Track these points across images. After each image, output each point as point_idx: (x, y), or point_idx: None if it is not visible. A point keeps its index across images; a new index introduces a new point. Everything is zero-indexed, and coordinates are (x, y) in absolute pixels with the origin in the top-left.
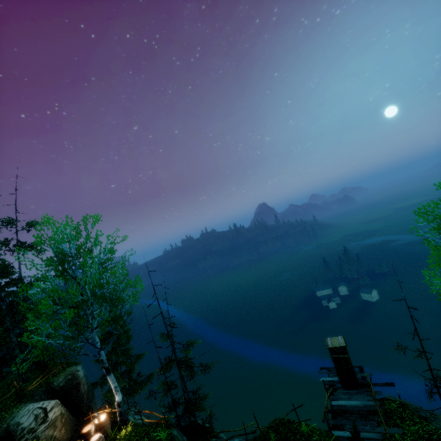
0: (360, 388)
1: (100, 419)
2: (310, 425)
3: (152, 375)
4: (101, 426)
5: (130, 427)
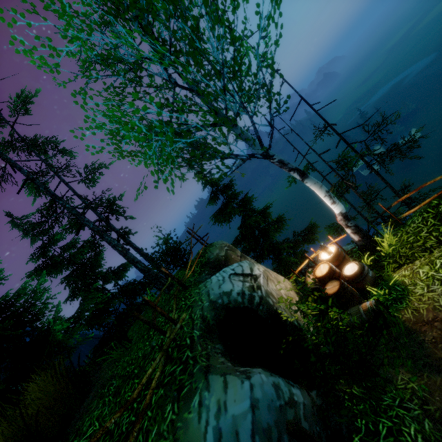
0: None
1: (330, 251)
2: None
3: (315, 223)
4: (340, 258)
5: (388, 235)
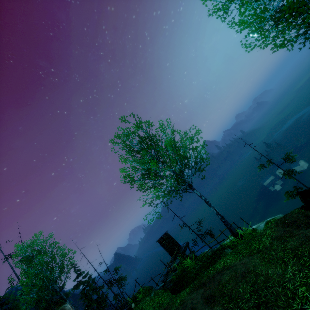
0: (178, 255)
1: None
2: (144, 287)
3: (106, 295)
4: None
5: None
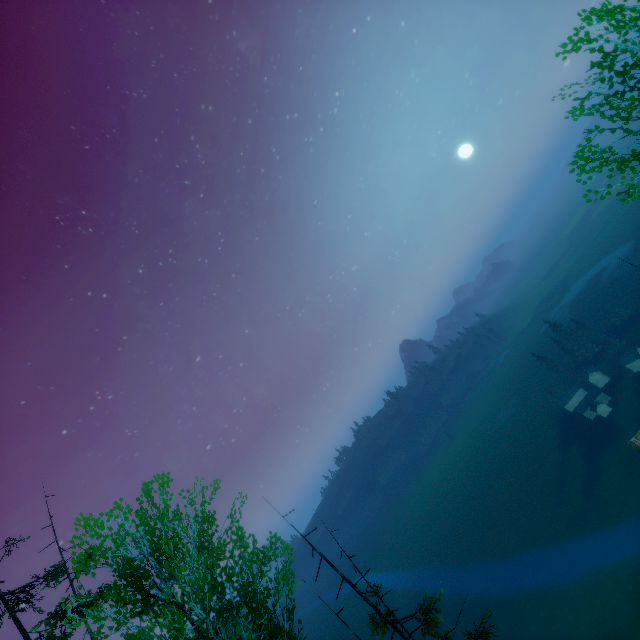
0: None
1: None
2: None
3: None
4: None
5: None
